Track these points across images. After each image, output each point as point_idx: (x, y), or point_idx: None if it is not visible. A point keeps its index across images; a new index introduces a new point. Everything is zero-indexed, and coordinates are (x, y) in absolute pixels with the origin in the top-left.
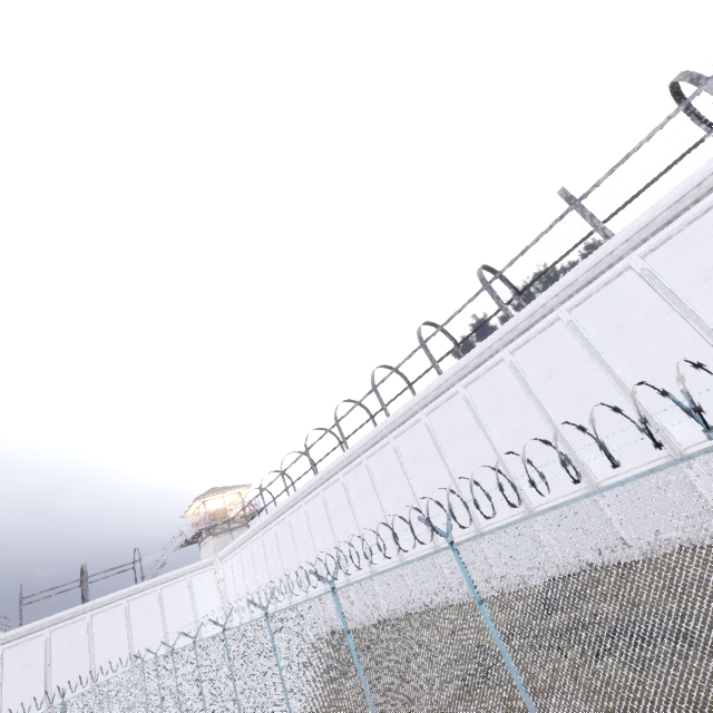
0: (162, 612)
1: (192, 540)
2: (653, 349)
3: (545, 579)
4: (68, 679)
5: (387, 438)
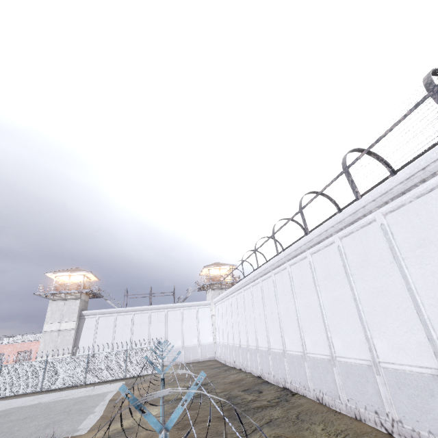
0: (182, 321)
1: (202, 288)
2: None
3: None
4: (139, 338)
5: (305, 253)
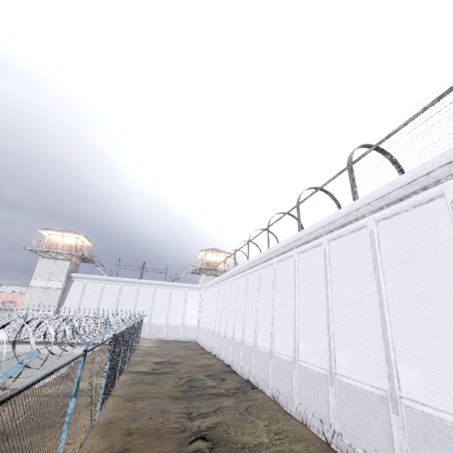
0: (169, 300)
1: (196, 272)
2: None
3: None
4: (124, 308)
5: (292, 251)
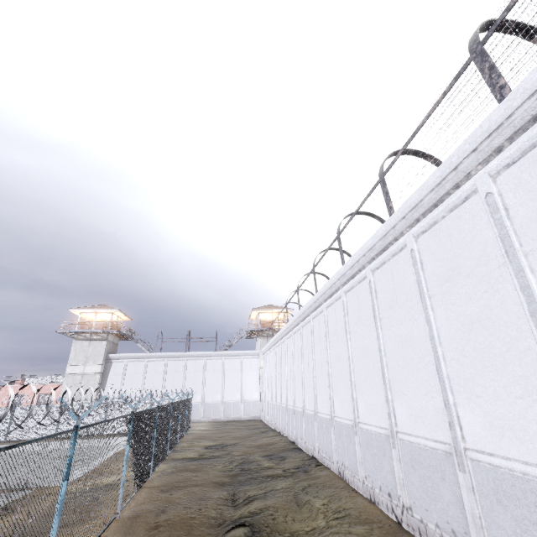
0: (223, 372)
1: (252, 336)
2: None
3: None
4: (172, 388)
5: (339, 291)
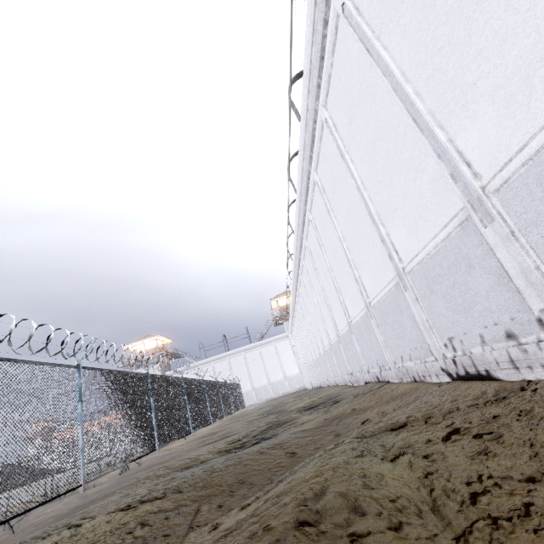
0: (262, 360)
1: (278, 323)
2: (370, 132)
3: (364, 382)
4: None
5: (301, 259)
